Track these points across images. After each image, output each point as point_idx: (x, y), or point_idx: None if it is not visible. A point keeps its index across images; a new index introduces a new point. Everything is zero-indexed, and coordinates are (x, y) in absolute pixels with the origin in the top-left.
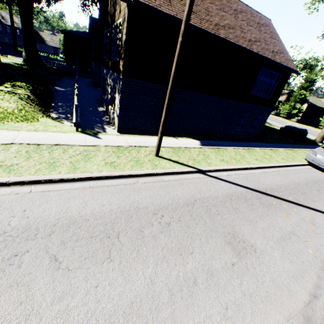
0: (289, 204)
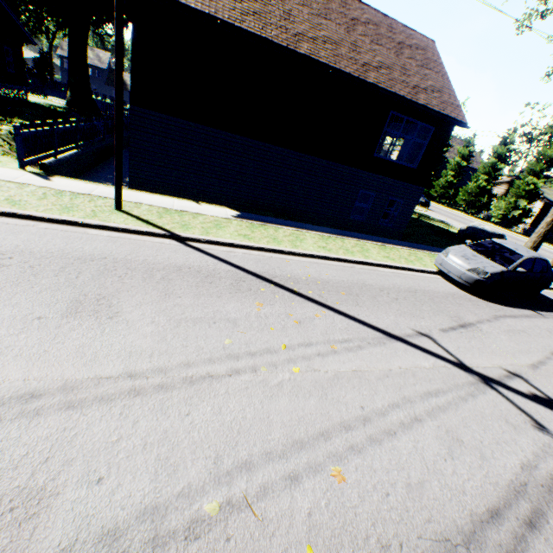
0: (293, 297)
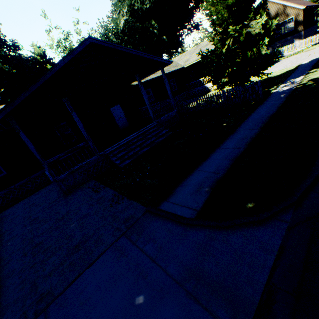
0: None
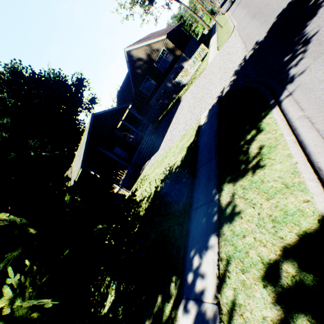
0: None
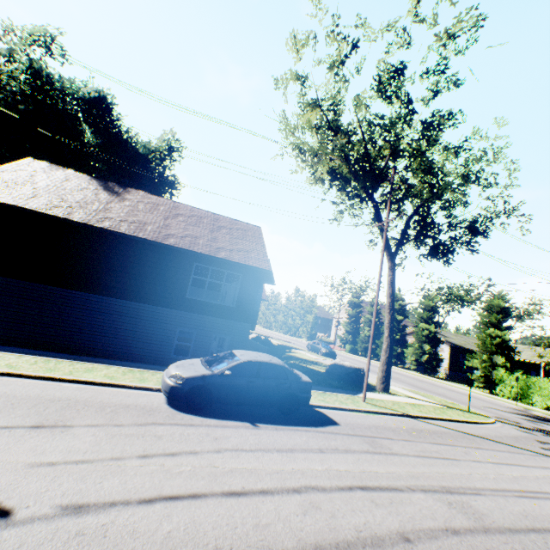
0: None
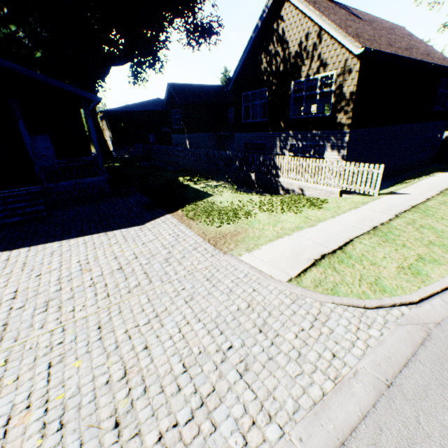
0: None
